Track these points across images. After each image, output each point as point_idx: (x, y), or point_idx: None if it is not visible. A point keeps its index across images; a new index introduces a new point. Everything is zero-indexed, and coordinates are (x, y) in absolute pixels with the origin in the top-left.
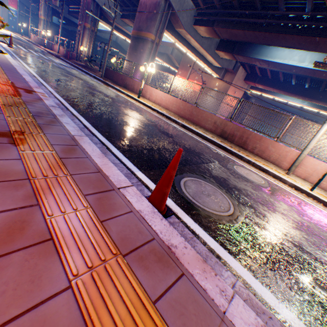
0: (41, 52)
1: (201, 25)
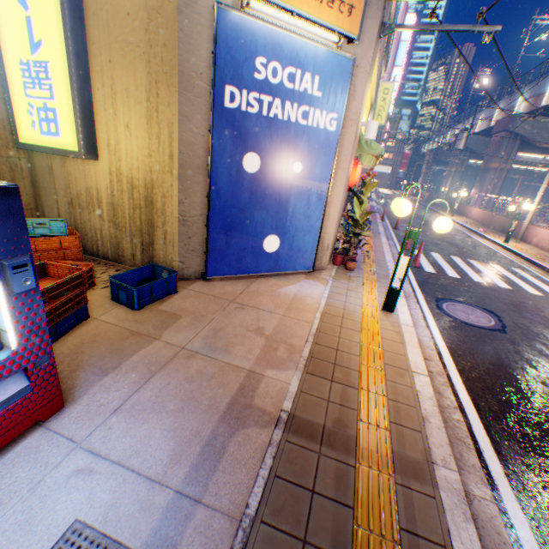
0: None
1: None
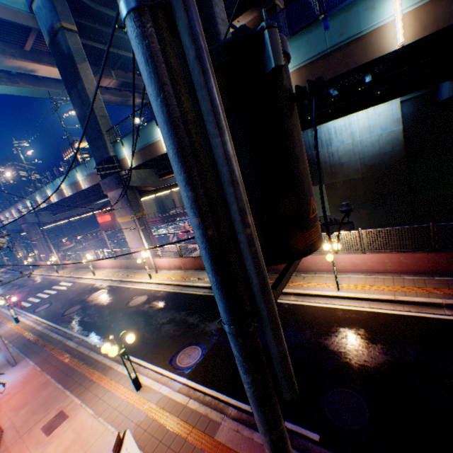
0: None
1: (56, 215)
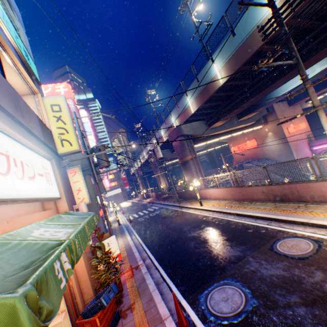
0: (144, 207)
1: (212, 124)
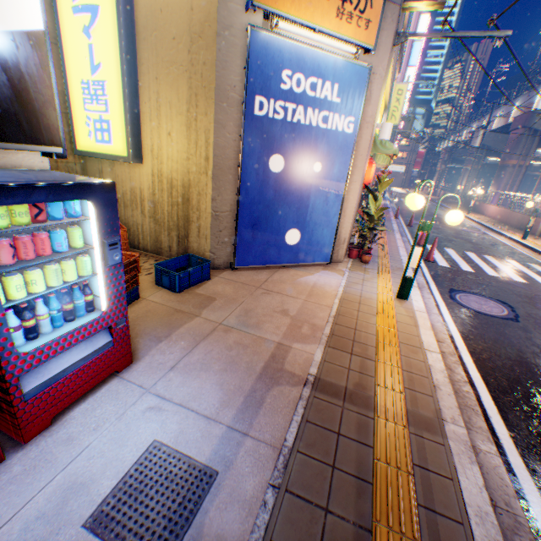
0: None
1: None
